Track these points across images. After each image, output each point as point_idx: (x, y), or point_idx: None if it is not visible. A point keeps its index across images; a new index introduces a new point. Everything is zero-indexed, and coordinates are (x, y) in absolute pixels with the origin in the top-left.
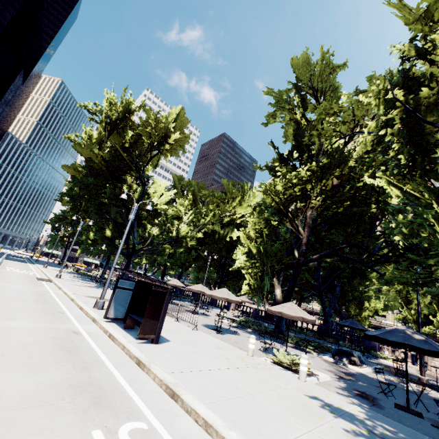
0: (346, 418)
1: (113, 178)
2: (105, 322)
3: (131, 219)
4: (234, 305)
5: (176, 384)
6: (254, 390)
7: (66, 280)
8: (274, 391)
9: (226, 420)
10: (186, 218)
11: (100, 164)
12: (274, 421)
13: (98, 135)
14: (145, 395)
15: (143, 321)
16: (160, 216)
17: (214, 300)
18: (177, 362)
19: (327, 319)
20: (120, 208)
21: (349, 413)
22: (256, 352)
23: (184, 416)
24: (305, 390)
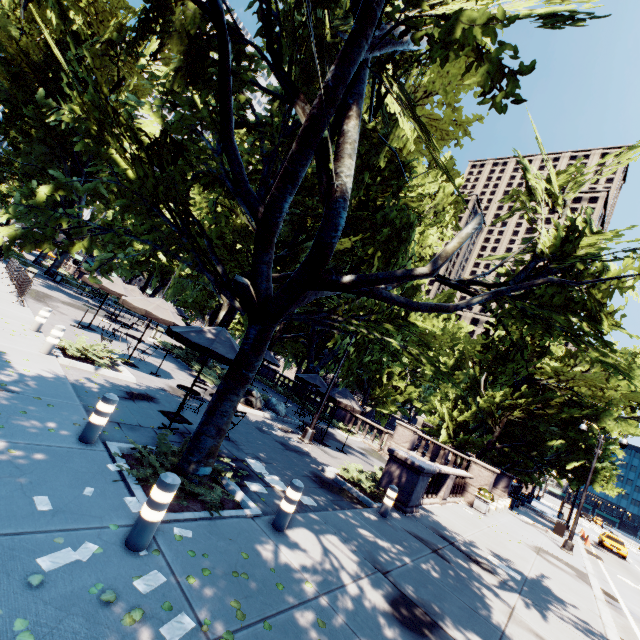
0: None
1: (48, 95)
2: None
3: None
4: None
5: None
6: None
7: None
8: None
9: None
10: None
11: (20, 59)
12: None
13: (28, 6)
14: None
15: None
16: None
17: None
18: None
19: None
20: (54, 150)
21: (3, 364)
22: None
23: None
24: (3, 348)
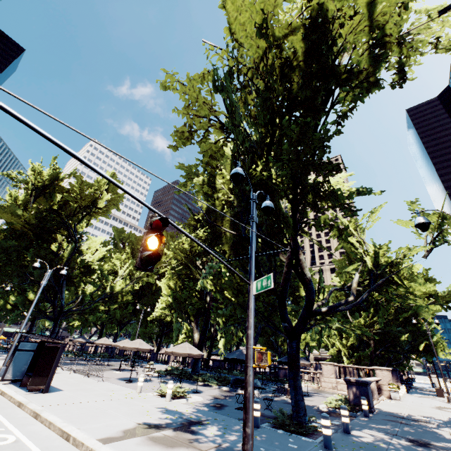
0: (171, 414)
1: (40, 238)
2: (1, 384)
3: (43, 284)
4: (174, 357)
5: (43, 410)
6: (111, 408)
7: None
8: (130, 407)
9: (66, 420)
10: (122, 272)
11: (24, 226)
12: (106, 418)
13: (25, 197)
14: (13, 419)
15: (34, 374)
16: (95, 272)
17: (155, 356)
18: (56, 401)
19: None
20: (46, 269)
21: (179, 412)
22: (152, 391)
23: (38, 424)
24: (160, 405)
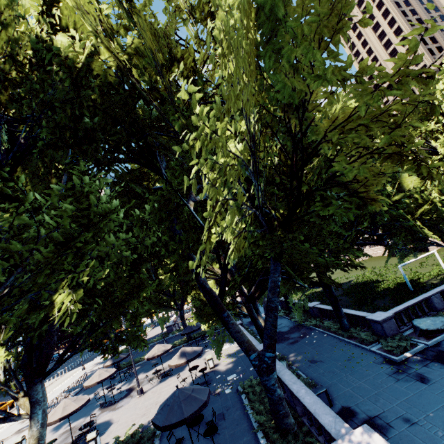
0: None
1: None
2: None
3: None
4: None
5: None
6: None
7: (22, 421)
8: None
9: None
10: None
11: None
12: None
13: None
14: None
15: None
16: None
17: None
18: None
19: (262, 382)
20: None
21: None
22: None
23: None
24: None
